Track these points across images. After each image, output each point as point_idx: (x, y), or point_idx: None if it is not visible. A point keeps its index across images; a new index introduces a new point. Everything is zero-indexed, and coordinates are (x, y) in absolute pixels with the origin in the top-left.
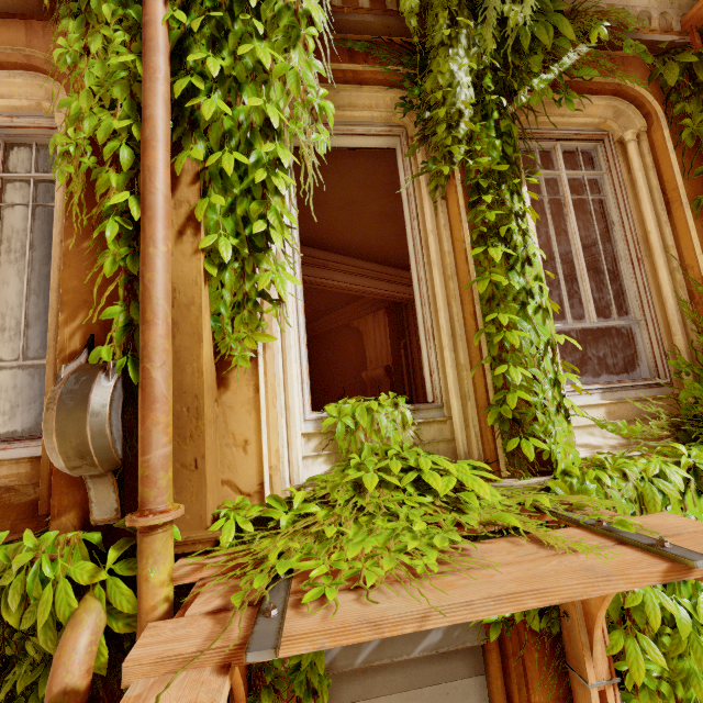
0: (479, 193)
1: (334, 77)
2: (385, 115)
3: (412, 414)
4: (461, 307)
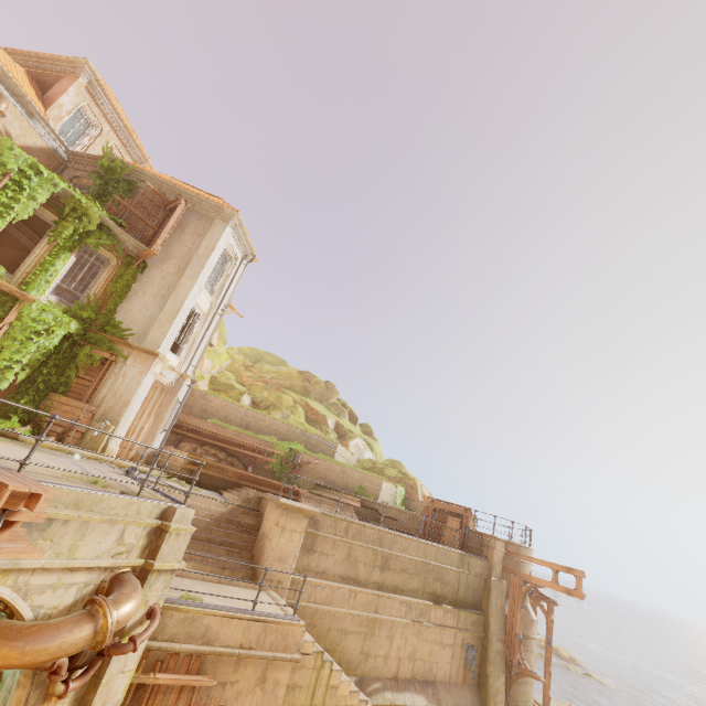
0: (58, 248)
1: (43, 206)
2: (52, 220)
3: (6, 273)
4: (36, 263)
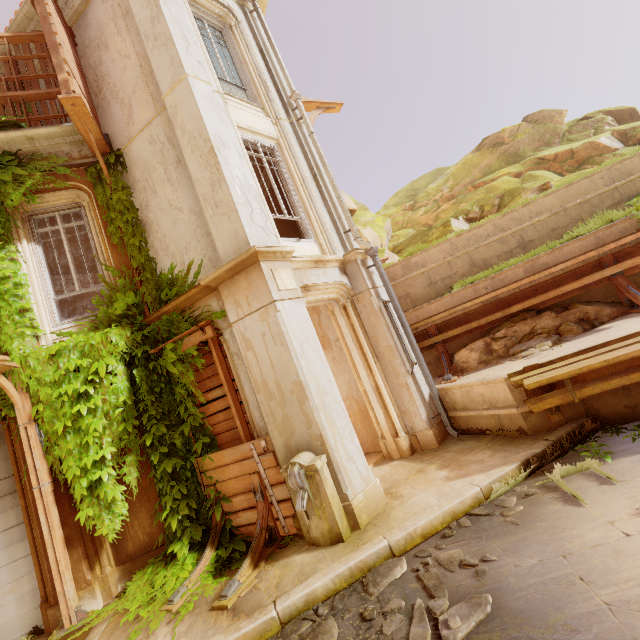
0: None
1: None
2: None
3: None
4: None
